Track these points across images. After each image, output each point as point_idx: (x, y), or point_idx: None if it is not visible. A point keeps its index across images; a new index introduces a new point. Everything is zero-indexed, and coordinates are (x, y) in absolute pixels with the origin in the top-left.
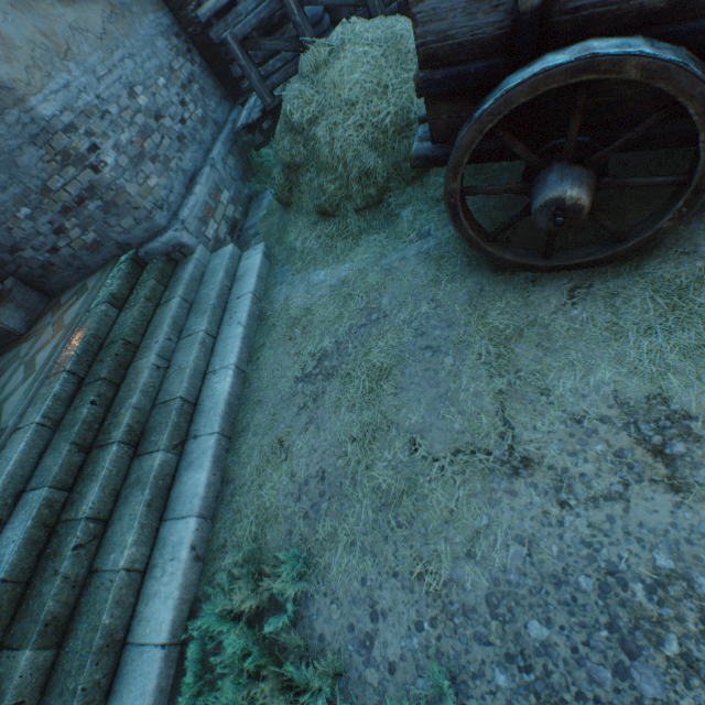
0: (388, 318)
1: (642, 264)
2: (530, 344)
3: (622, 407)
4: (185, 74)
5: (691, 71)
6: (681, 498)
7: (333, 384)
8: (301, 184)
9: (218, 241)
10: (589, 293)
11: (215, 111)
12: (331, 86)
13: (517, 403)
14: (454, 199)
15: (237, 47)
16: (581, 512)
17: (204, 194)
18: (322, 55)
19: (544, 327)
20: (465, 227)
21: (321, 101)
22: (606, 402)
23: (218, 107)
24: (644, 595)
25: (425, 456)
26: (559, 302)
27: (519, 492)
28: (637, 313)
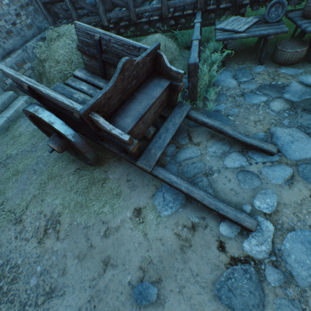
0: (35, 152)
1: (95, 169)
2: (54, 182)
3: (52, 213)
4: (26, 0)
5: (60, 131)
6: (38, 245)
7: (3, 170)
8: (43, 80)
9: (13, 86)
10: (79, 172)
11: (41, 22)
12: (52, 50)
13: (34, 201)
14: (38, 127)
15: (41, 5)
16: (17, 241)
17: (12, 62)
18: (54, 35)
19: (62, 178)
20: (48, 136)
21: (48, 54)
22: (51, 210)
23: (44, 20)
24: (8, 269)
25: (2, 208)
26: (72, 171)
27: (11, 230)
28: (80, 185)
